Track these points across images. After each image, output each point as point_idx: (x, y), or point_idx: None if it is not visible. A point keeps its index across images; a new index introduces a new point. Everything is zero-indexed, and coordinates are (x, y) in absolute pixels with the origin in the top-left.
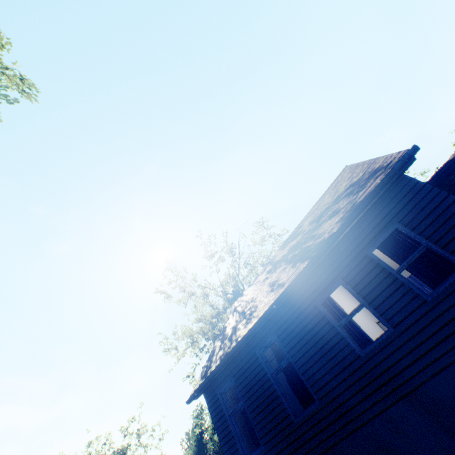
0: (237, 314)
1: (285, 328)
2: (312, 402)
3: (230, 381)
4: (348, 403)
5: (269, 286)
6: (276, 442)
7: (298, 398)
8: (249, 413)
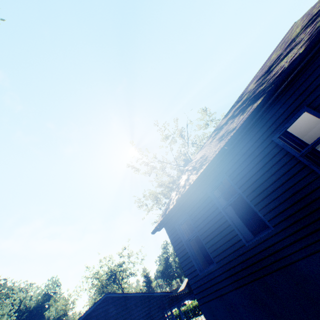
0: (188, 172)
1: (236, 167)
2: (263, 229)
3: (185, 216)
4: (309, 228)
5: (216, 141)
6: (227, 261)
7: (248, 227)
8: (203, 239)
